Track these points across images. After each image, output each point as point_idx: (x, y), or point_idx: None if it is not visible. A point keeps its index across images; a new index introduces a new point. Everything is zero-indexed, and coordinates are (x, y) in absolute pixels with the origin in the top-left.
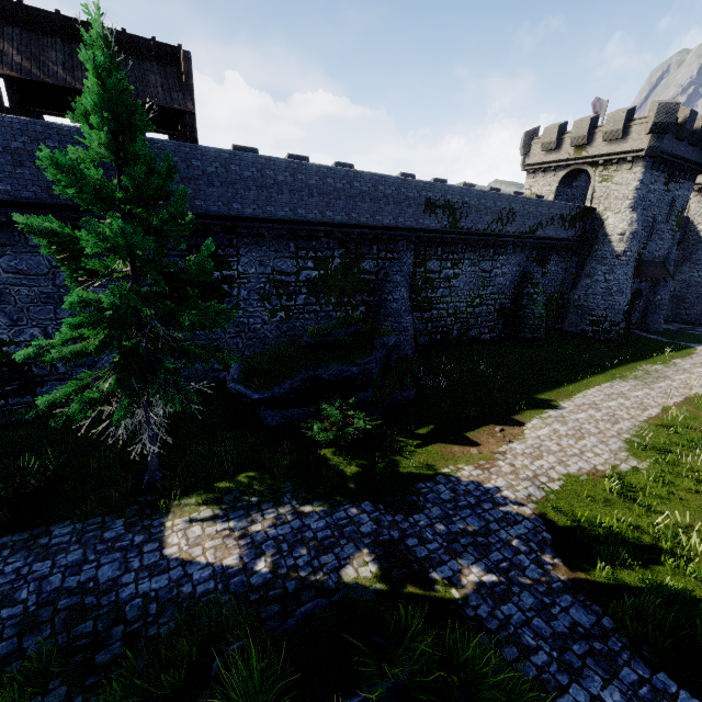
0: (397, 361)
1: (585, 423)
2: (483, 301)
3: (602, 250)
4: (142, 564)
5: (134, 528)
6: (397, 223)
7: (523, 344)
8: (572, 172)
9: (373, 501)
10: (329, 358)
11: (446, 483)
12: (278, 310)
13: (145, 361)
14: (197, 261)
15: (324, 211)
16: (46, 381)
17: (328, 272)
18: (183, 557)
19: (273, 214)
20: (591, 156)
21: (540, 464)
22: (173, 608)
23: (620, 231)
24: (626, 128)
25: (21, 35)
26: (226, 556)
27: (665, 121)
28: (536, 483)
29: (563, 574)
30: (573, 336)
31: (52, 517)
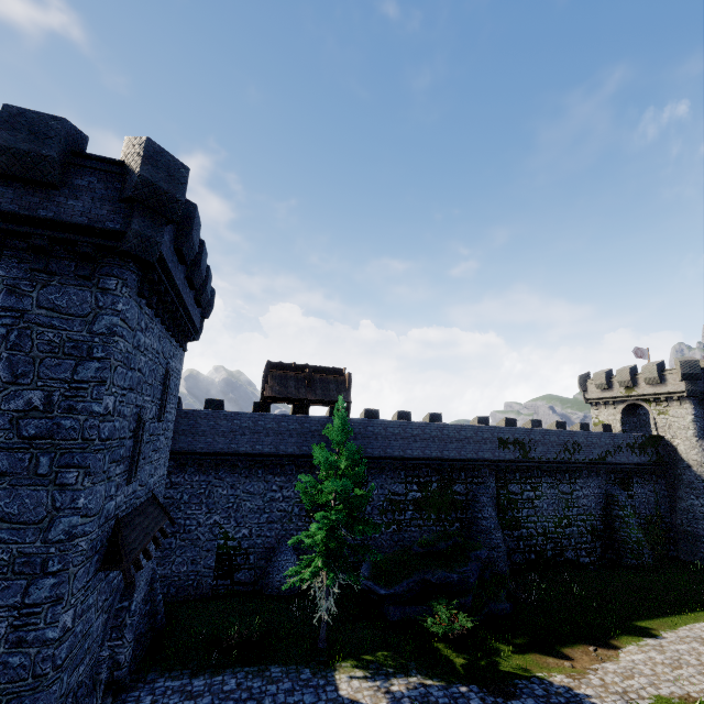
0: (492, 575)
1: (684, 654)
2: (571, 521)
3: (685, 474)
4: (327, 697)
5: (317, 675)
6: (478, 456)
7: (627, 571)
8: (630, 405)
9: (478, 685)
10: (435, 564)
11: (540, 683)
12: (391, 523)
13: (334, 552)
14: (367, 495)
15: (424, 450)
16: (241, 568)
17: (428, 493)
18: (351, 697)
19: (391, 454)
20: (641, 394)
21: (630, 682)
22: None
23: (694, 457)
24: (662, 376)
25: (279, 376)
26: (378, 702)
27: (691, 372)
28: (625, 697)
29: None
30: (689, 565)
31: (266, 661)
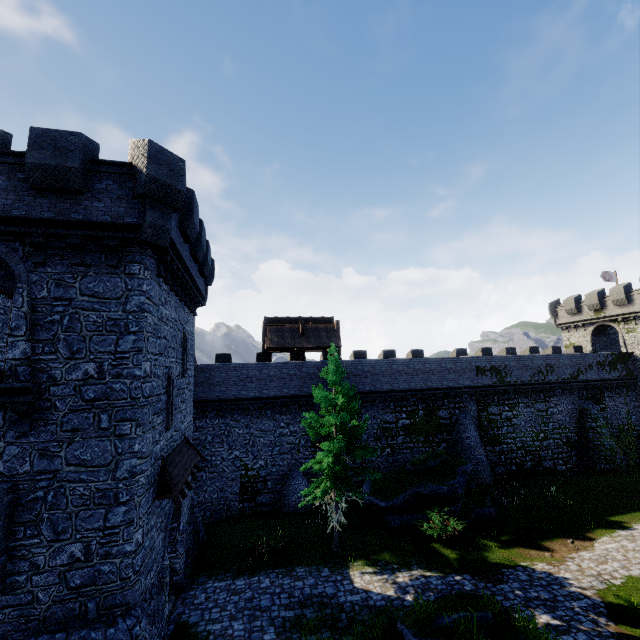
0: (477, 485)
1: None
2: (547, 435)
3: None
4: (345, 588)
5: (334, 572)
6: (458, 384)
7: (601, 475)
8: (599, 326)
9: (470, 574)
10: (426, 479)
11: (524, 570)
12: (385, 447)
13: (339, 474)
14: (362, 425)
15: (409, 383)
16: (262, 493)
17: (416, 420)
18: (365, 588)
19: (380, 388)
20: (609, 316)
21: (604, 566)
22: (367, 610)
23: None
24: (629, 297)
25: (276, 329)
26: (387, 590)
27: None
28: (600, 578)
29: (612, 629)
30: None
31: (292, 564)
